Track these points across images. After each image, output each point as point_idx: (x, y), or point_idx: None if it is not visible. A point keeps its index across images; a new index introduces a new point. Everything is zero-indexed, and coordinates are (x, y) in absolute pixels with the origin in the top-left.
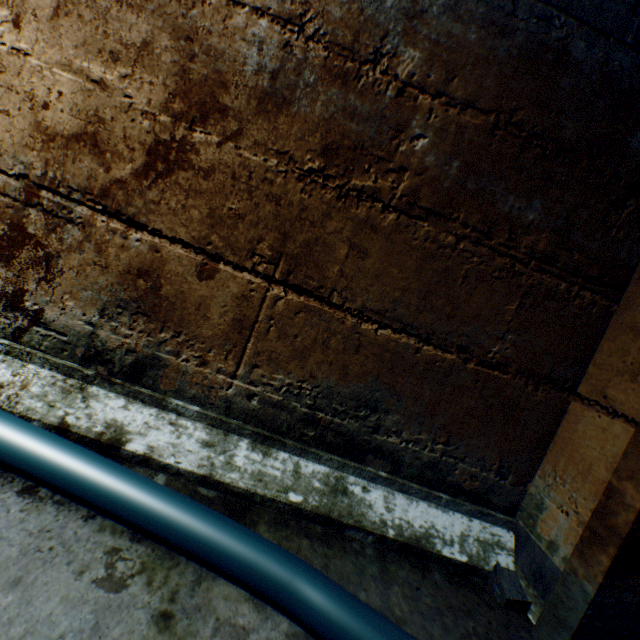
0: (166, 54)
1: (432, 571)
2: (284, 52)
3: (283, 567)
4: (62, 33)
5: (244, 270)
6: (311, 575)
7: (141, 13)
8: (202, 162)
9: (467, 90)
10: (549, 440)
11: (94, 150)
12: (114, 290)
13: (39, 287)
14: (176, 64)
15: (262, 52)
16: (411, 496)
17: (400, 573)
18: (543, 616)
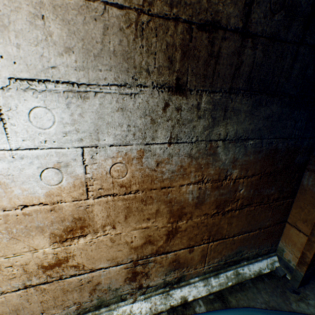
0: (164, 209)
1: (264, 279)
2: (199, 190)
3: (250, 313)
4: (129, 222)
5: (201, 244)
6: (255, 311)
7: (153, 203)
8: (182, 228)
9: (252, 171)
10: (281, 233)
11: (150, 243)
12: (167, 269)
13: (146, 280)
14: (168, 210)
15: (192, 193)
16: (253, 263)
17: (260, 286)
18: (291, 278)
